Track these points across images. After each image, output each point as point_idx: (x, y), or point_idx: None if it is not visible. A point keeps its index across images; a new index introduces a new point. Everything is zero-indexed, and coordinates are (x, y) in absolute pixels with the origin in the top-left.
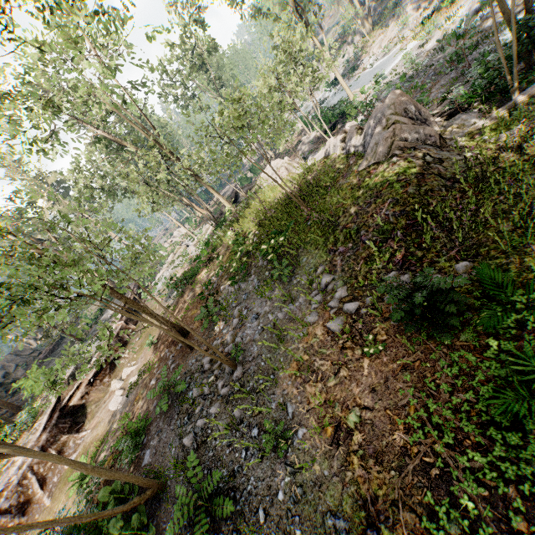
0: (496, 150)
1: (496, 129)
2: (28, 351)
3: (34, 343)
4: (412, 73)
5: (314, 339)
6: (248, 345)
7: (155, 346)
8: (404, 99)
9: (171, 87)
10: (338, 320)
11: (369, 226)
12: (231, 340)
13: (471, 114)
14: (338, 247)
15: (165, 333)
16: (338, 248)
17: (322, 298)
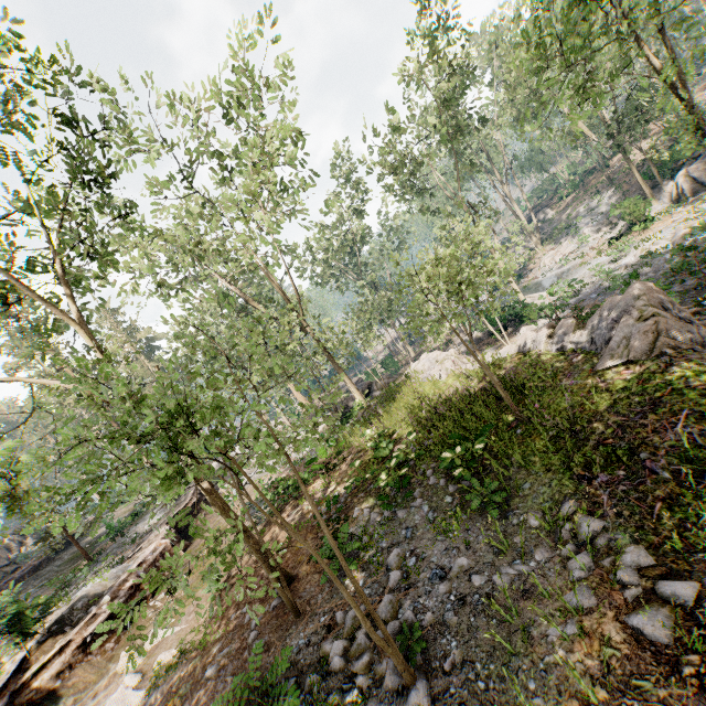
0: None
1: None
2: (2, 561)
3: (16, 550)
4: (609, 285)
5: (608, 650)
6: (432, 632)
7: (221, 596)
8: (655, 292)
9: (311, 264)
10: (656, 614)
11: (656, 447)
12: (389, 613)
13: None
14: (595, 472)
15: (266, 571)
16: (595, 475)
17: (591, 559)
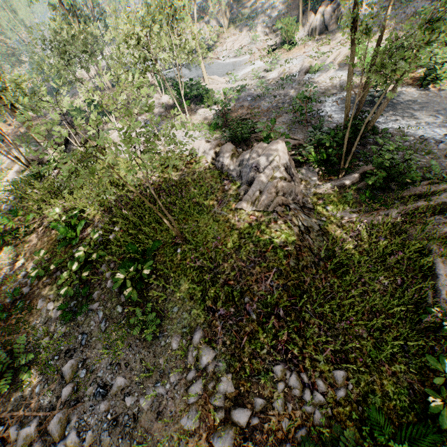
0: (338, 228)
1: (334, 202)
2: None
3: None
4: (260, 93)
5: None
6: None
7: None
8: (284, 151)
9: None
10: (227, 437)
11: (254, 294)
12: (57, 432)
13: (313, 173)
14: (218, 307)
15: None
16: (218, 309)
17: (202, 386)
